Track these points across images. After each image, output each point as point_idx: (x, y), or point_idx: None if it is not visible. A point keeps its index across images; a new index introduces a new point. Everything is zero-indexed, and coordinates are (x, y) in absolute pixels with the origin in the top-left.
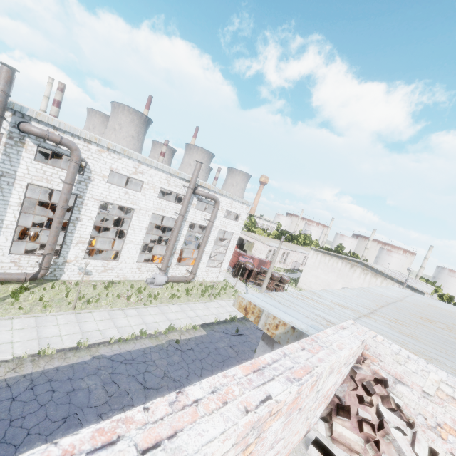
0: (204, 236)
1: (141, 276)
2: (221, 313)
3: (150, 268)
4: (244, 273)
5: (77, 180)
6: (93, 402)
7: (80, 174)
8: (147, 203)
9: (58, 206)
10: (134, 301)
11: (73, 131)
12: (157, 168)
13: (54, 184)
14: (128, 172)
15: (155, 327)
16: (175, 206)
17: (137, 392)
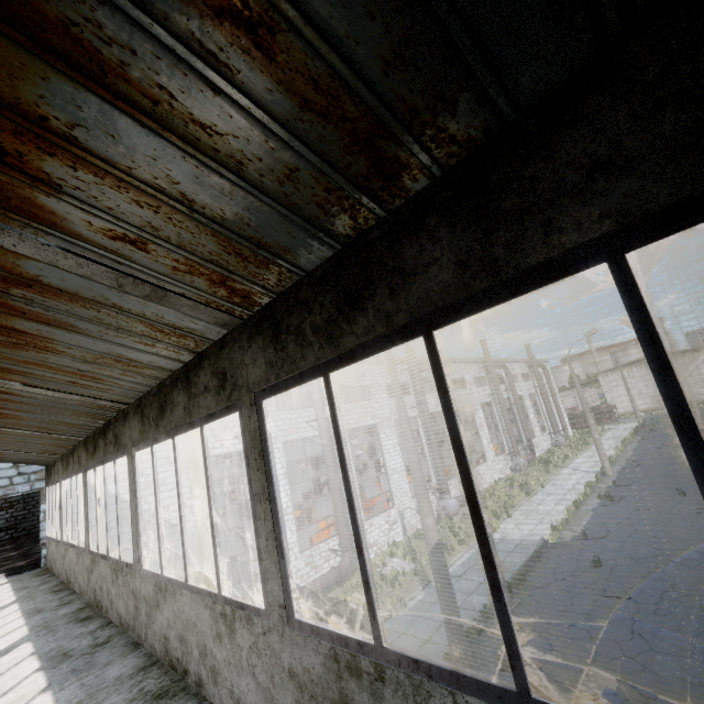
0: (554, 396)
1: (547, 446)
2: (622, 434)
3: (546, 438)
4: (575, 422)
5: (505, 388)
6: (669, 447)
7: (504, 384)
8: (523, 388)
9: (519, 404)
10: (581, 447)
11: (495, 360)
12: (514, 362)
13: (502, 395)
14: (511, 372)
15: (618, 444)
16: (530, 383)
17: (674, 443)
